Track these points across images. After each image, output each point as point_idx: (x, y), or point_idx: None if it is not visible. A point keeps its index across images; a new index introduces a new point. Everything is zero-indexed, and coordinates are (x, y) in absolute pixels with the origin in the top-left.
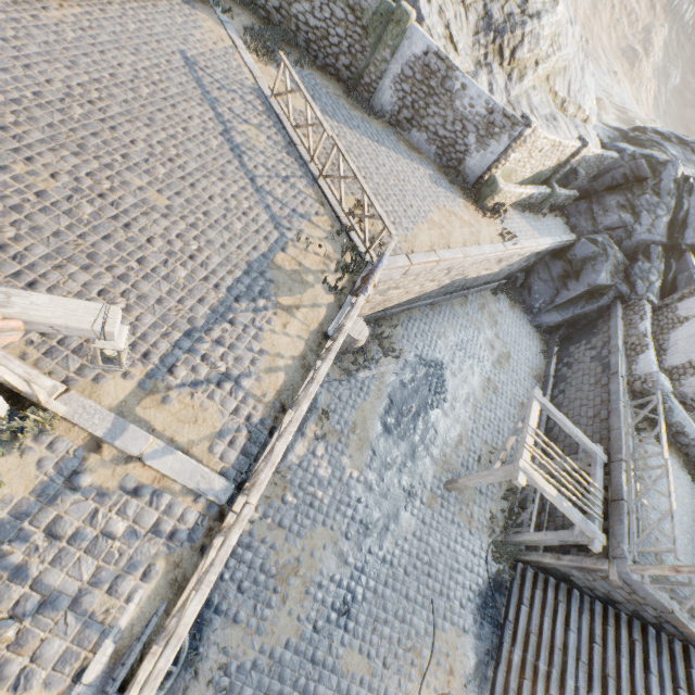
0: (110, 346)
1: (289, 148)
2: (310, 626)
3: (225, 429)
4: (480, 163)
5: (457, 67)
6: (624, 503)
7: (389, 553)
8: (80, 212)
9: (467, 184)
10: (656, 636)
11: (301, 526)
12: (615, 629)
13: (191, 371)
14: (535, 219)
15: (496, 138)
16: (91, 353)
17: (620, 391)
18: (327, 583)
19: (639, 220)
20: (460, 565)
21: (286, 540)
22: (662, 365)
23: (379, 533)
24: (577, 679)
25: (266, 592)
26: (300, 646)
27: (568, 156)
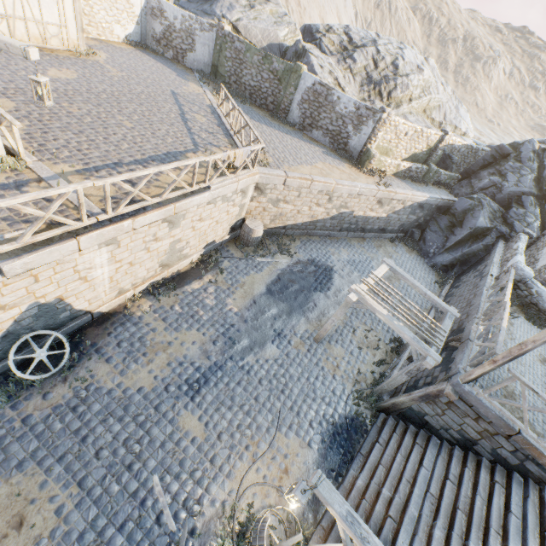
0: (36, 79)
1: (220, 125)
2: (162, 385)
3: (115, 197)
4: (358, 142)
5: (333, 88)
6: (470, 341)
7: (248, 364)
8: (85, 120)
9: (352, 157)
10: (524, 484)
11: (179, 325)
12: (475, 473)
13: (108, 174)
14: (417, 185)
15: (365, 124)
16: (59, 156)
17: (487, 282)
18: (187, 365)
19: (506, 179)
20: (317, 396)
21: (164, 329)
22: (534, 268)
23: (243, 350)
24: (422, 508)
25: (137, 353)
26: (149, 395)
27: (436, 143)
